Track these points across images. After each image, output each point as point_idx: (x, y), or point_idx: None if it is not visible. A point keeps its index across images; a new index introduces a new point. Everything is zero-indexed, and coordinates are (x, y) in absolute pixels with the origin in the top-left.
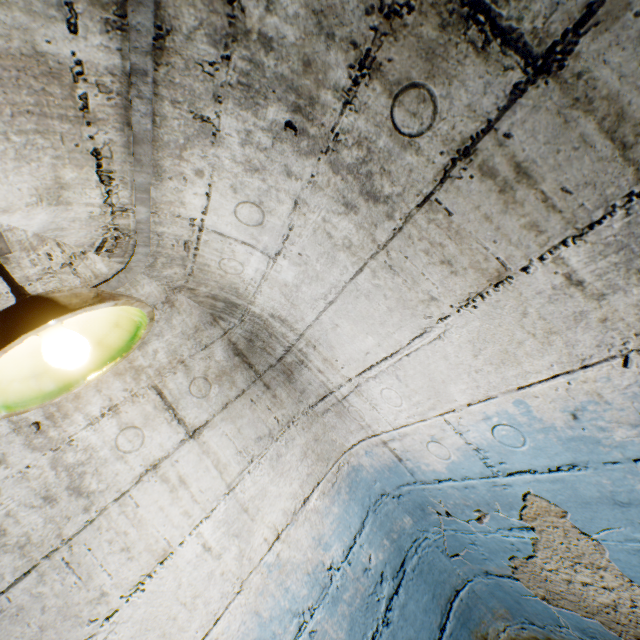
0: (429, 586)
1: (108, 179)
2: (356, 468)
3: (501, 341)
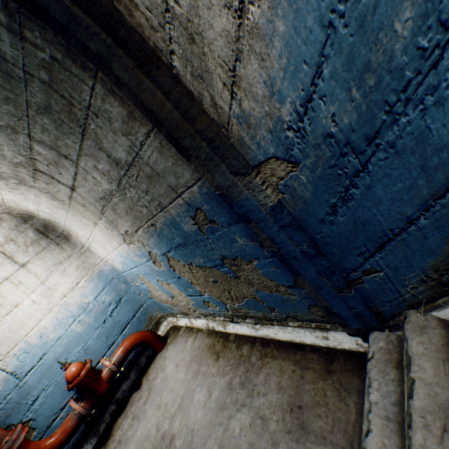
0: (131, 305)
1: None
2: (102, 271)
3: (107, 237)
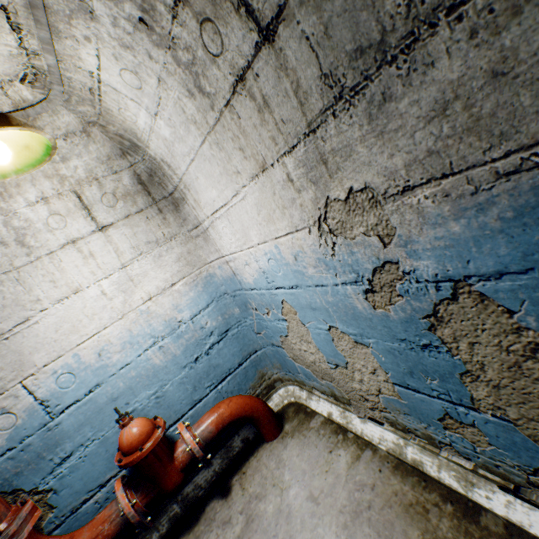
0: (240, 345)
1: (18, 29)
2: (212, 275)
3: (267, 208)
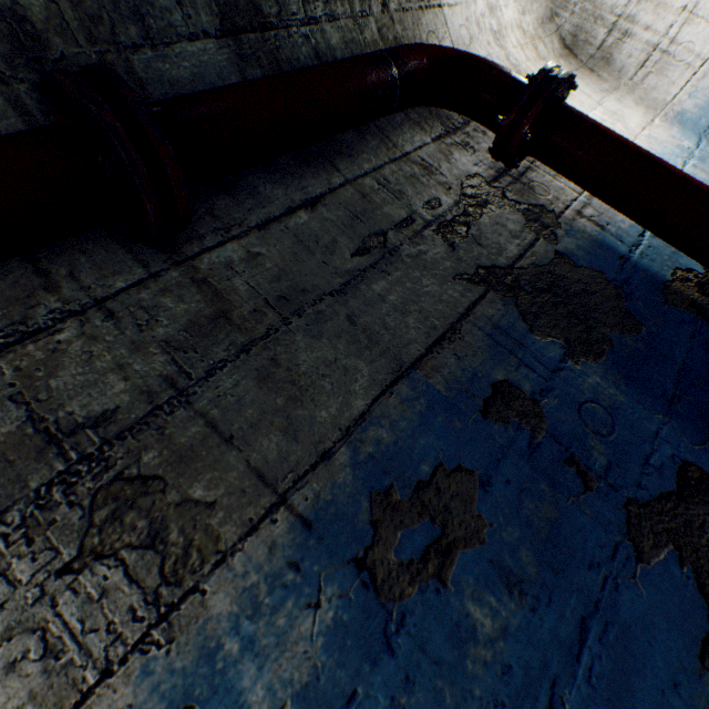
0: None
1: None
2: (679, 114)
3: None
